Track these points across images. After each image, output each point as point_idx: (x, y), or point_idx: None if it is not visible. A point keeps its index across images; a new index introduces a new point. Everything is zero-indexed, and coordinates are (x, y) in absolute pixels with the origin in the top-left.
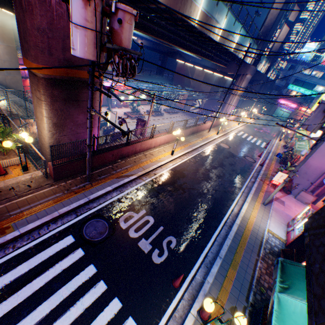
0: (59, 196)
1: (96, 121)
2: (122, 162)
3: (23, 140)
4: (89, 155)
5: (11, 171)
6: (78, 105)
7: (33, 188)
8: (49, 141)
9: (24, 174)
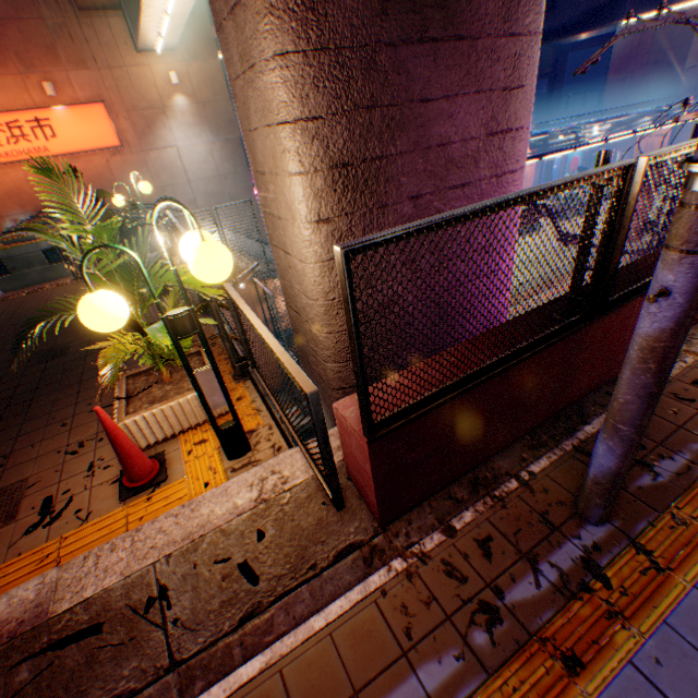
0: (440, 695)
1: (521, 143)
2: (697, 354)
3: (207, 292)
4: (683, 298)
5: (183, 459)
6: (448, 17)
7: (264, 587)
8: (319, 287)
9: (227, 481)
